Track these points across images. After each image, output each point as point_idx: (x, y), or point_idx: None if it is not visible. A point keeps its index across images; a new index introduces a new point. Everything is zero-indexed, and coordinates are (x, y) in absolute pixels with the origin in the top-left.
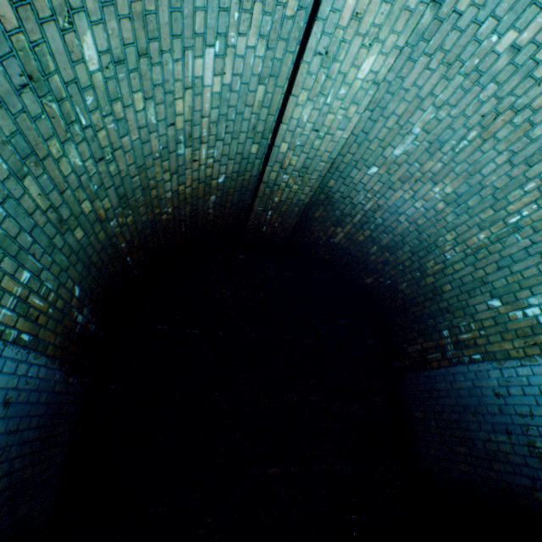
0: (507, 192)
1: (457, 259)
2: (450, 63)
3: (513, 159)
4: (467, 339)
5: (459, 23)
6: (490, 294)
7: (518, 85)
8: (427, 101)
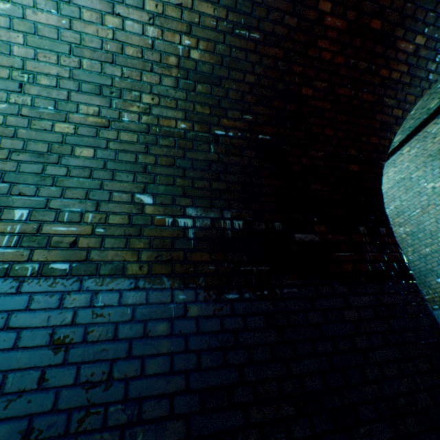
0: (436, 233)
1: (415, 259)
2: (407, 189)
3: (437, 221)
4: (428, 298)
5: (411, 180)
6: (436, 276)
7: (436, 197)
8: (396, 199)
